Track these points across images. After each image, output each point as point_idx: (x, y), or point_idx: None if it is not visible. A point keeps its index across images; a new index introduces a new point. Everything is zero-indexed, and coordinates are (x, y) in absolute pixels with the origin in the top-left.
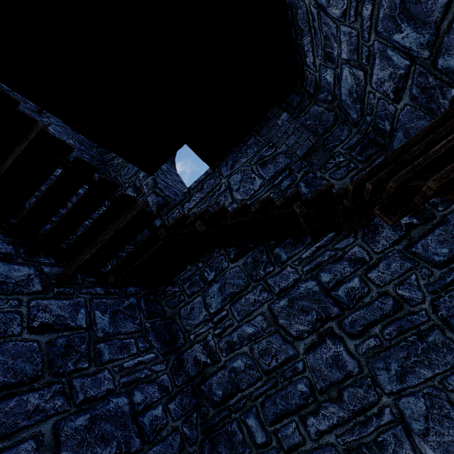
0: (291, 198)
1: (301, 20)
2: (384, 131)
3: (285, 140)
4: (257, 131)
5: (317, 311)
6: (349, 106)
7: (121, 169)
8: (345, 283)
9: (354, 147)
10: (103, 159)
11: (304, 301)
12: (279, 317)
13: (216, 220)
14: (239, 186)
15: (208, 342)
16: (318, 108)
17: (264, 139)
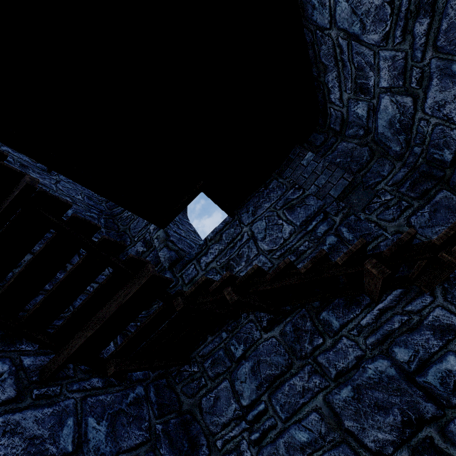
0: (355, 253)
1: (325, 56)
2: (441, 162)
3: (314, 181)
4: (278, 173)
5: (401, 409)
6: (388, 138)
7: (130, 222)
8: (434, 363)
9: (402, 183)
10: (112, 212)
11: (377, 392)
12: (343, 416)
13: (249, 284)
14: (264, 235)
15: (242, 453)
16: (347, 144)
17: (288, 181)
